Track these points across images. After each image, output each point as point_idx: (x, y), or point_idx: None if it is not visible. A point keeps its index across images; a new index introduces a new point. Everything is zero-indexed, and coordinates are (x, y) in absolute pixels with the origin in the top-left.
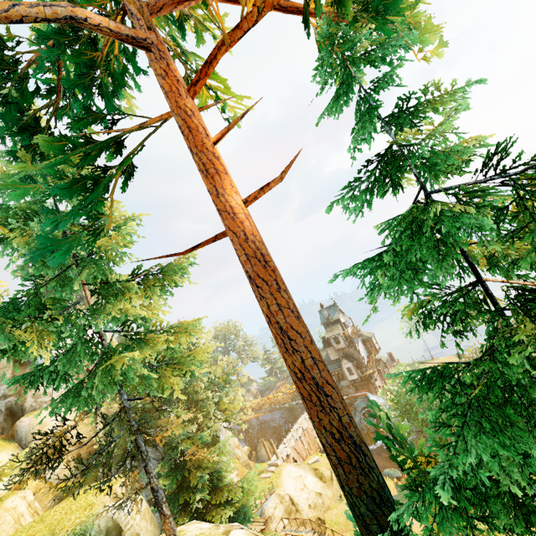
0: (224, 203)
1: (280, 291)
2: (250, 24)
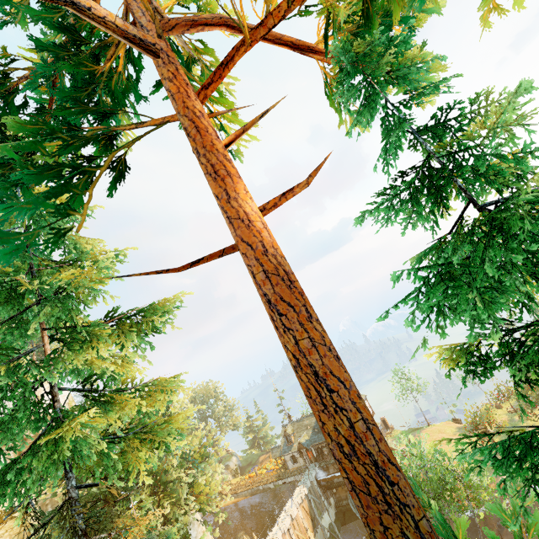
0: (237, 209)
1: (312, 321)
2: (276, 20)
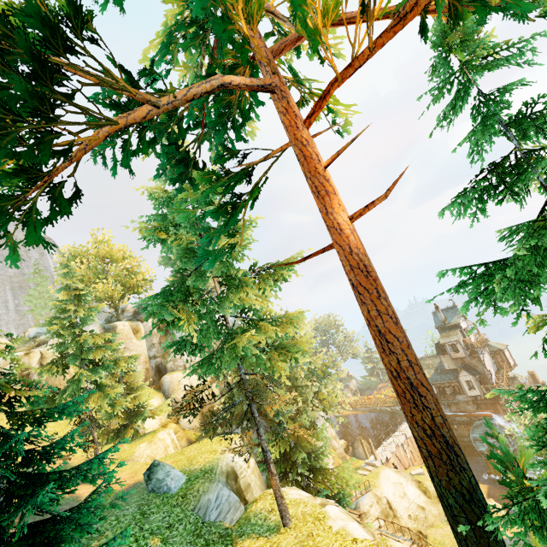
0: (332, 221)
1: (380, 299)
2: (361, 62)
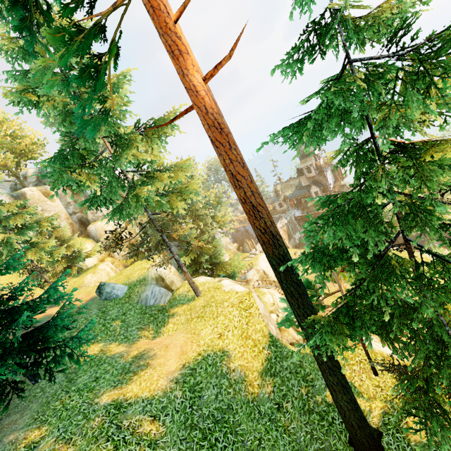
0: (189, 83)
1: (232, 150)
2: None
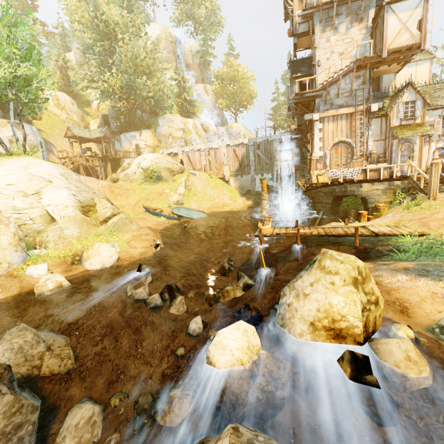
0: None
1: None
2: None
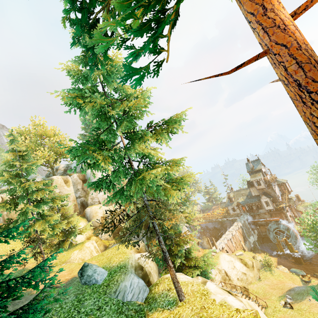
0: (273, 18)
1: None
2: None
